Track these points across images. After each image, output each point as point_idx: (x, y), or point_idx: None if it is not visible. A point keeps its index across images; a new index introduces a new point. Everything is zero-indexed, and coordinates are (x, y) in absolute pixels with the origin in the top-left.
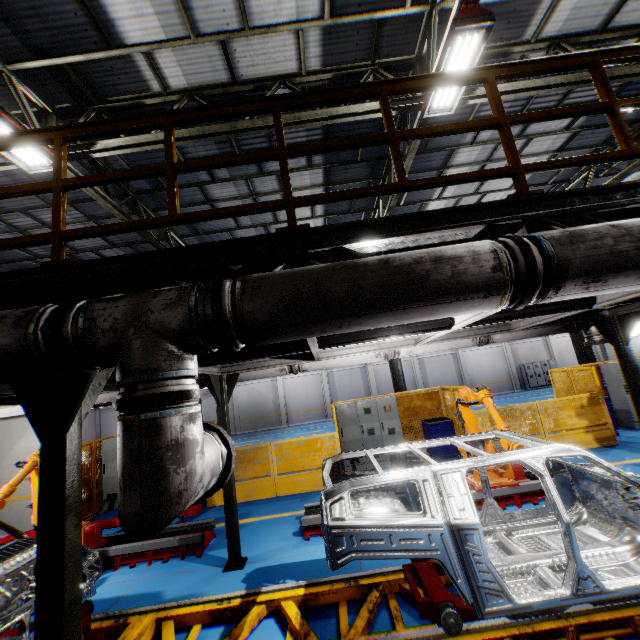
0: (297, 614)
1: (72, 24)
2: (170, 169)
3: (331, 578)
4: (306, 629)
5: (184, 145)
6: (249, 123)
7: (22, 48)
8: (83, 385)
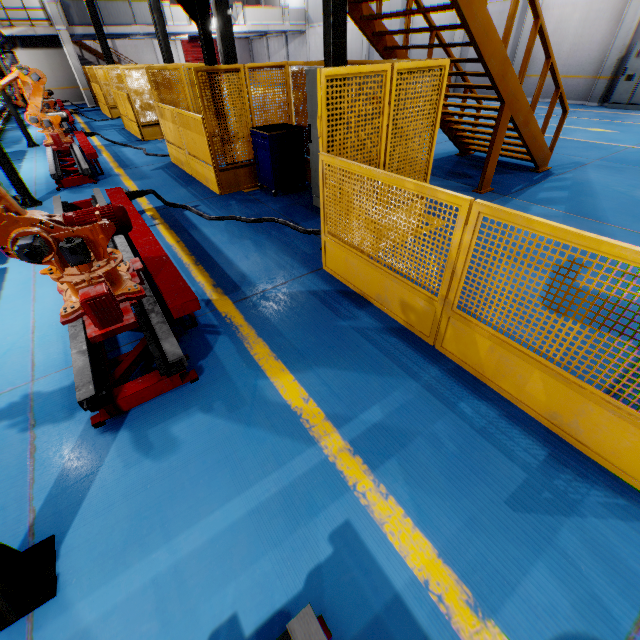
0: None
1: None
2: None
3: None
4: None
5: None
6: None
7: None
8: None
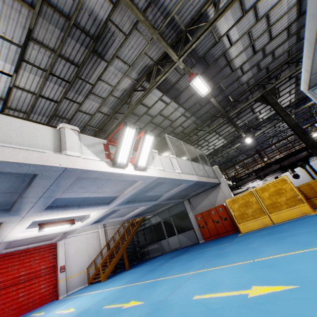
0: None
1: (252, 121)
2: None
3: None
4: None
5: (262, 125)
6: None
7: (244, 127)
8: (307, 158)
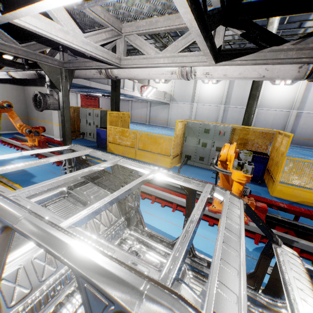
0: None
1: None
2: None
3: None
4: None
5: None
6: None
7: None
8: None
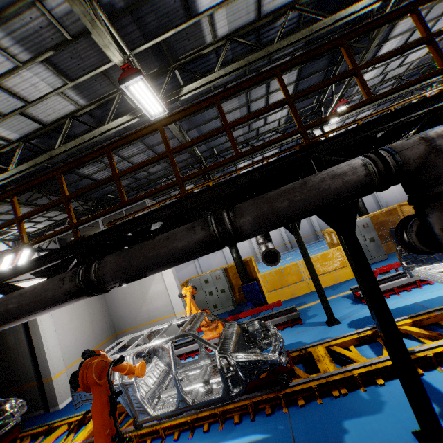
0: (419, 330)
1: (171, 9)
2: (358, 70)
3: (423, 312)
4: (436, 334)
5: None
6: (277, 45)
7: (139, 37)
8: (355, 204)
